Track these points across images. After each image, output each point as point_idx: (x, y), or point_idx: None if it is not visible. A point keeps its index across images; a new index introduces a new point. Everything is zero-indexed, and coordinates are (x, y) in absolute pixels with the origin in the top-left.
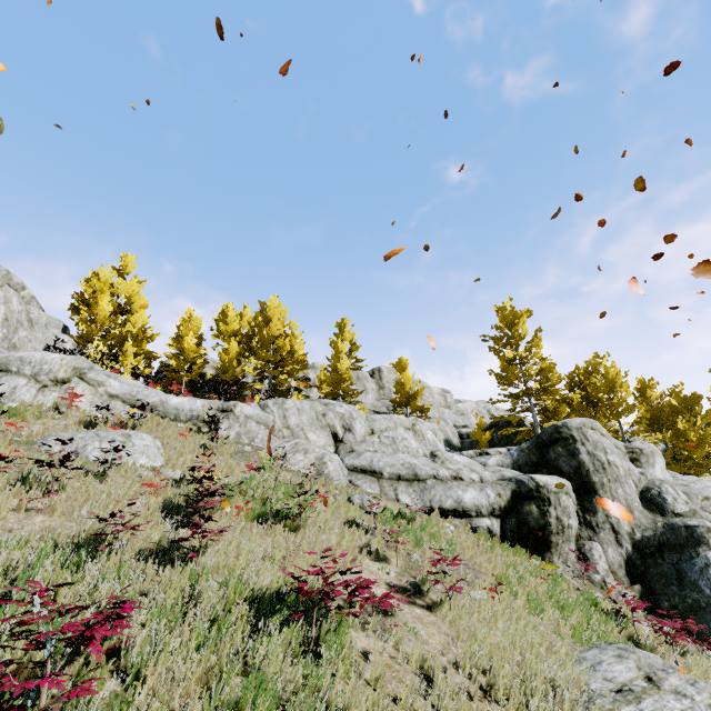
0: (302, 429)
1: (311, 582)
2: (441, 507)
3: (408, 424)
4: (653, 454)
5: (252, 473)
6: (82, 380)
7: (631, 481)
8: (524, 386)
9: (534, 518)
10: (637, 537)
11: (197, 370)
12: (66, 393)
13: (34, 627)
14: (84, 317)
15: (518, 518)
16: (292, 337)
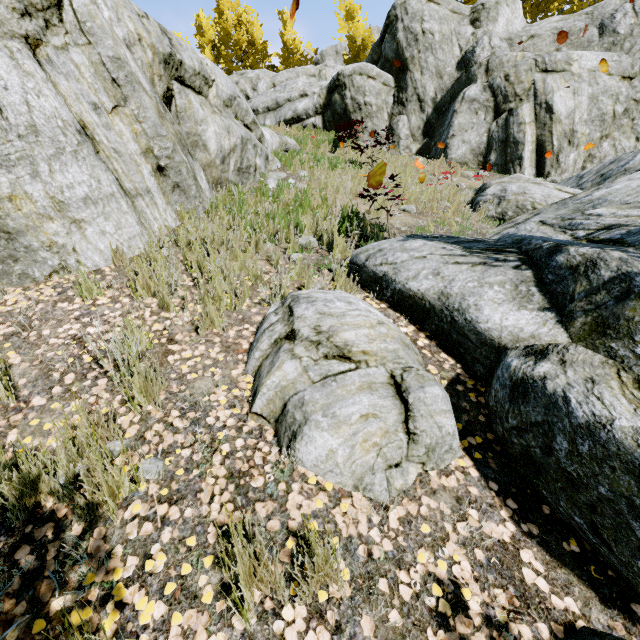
0: None
1: None
2: (285, 119)
3: (313, 72)
4: (498, 5)
5: None
6: None
7: (457, 47)
8: None
9: (339, 105)
10: (438, 100)
11: None
12: None
13: None
14: None
15: (332, 110)
16: (248, 25)
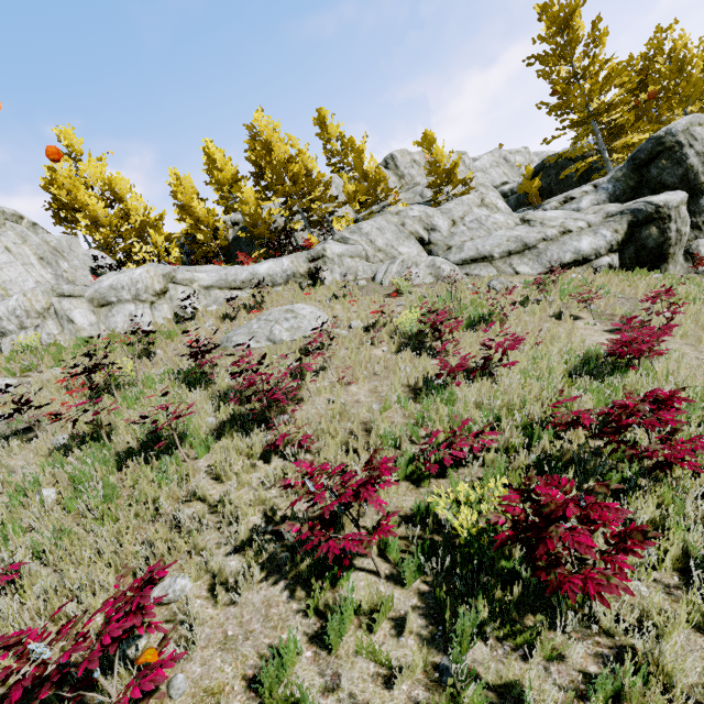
0: (392, 247)
1: (586, 349)
2: (562, 263)
3: (478, 202)
4: None
5: (397, 300)
6: (176, 284)
7: None
8: (587, 106)
9: (653, 239)
10: None
11: (223, 235)
12: (172, 302)
13: (498, 438)
14: (88, 224)
15: (635, 245)
16: (301, 155)
